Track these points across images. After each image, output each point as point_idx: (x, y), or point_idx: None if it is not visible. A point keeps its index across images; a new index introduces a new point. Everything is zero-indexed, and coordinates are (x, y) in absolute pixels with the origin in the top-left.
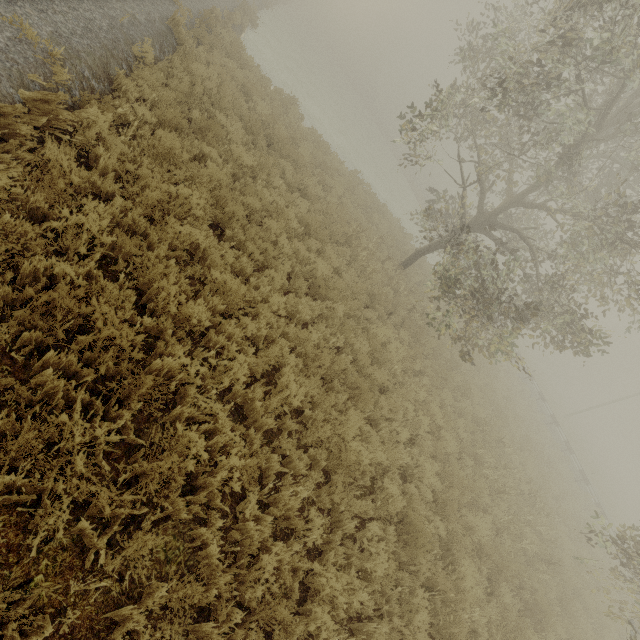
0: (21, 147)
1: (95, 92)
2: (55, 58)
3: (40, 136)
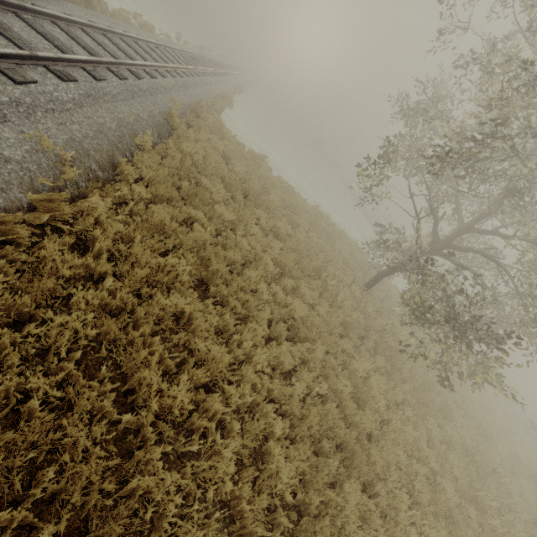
0: (19, 247)
1: (100, 180)
2: (66, 160)
3: (43, 229)
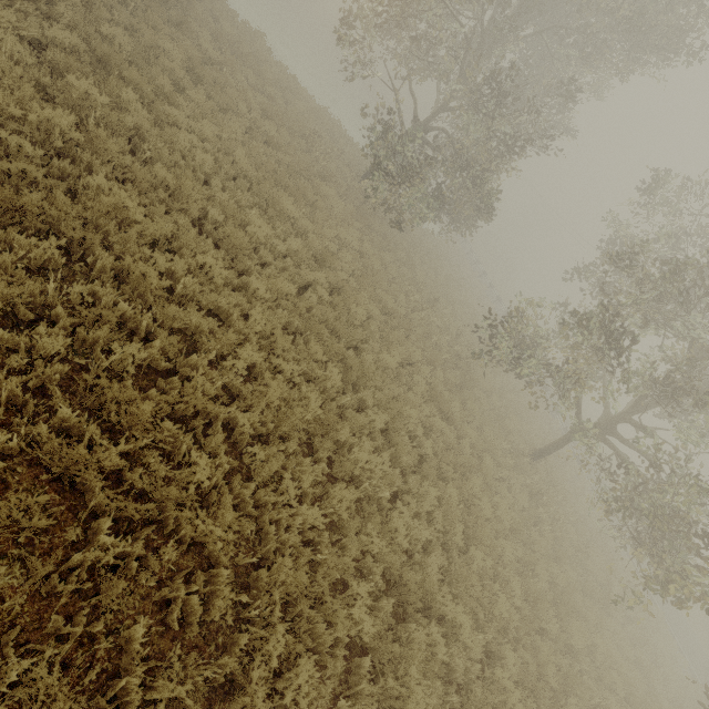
0: None
1: None
2: None
3: None
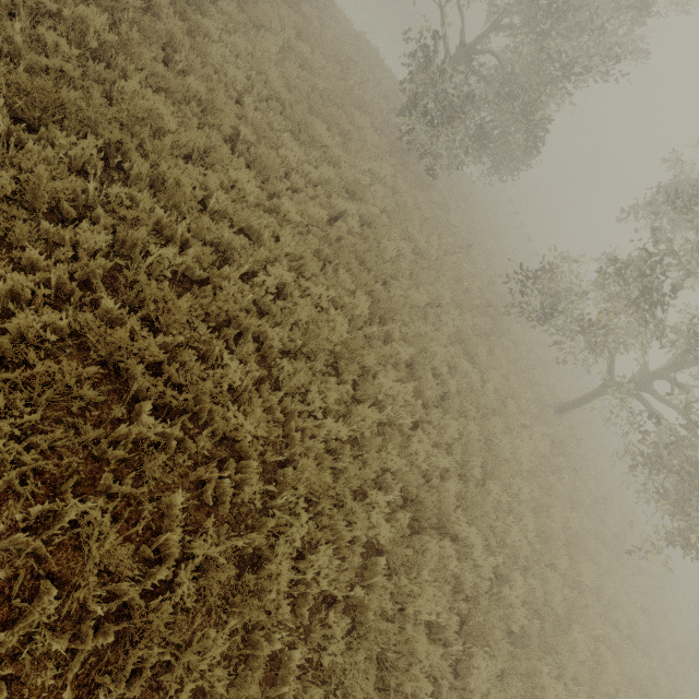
0: None
1: None
2: None
3: None
